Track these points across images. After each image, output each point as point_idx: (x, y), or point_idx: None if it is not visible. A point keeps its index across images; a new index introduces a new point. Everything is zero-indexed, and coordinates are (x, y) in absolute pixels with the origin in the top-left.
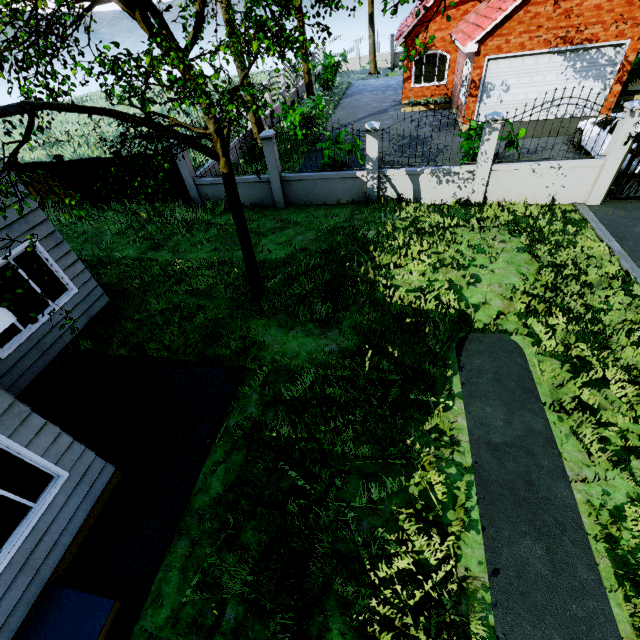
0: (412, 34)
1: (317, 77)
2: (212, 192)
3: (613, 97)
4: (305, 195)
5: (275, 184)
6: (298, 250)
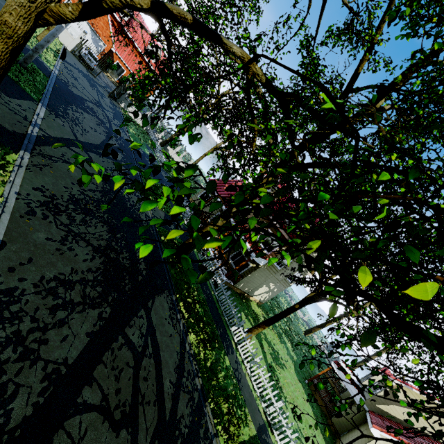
0: None
1: None
2: None
3: (98, 58)
4: None
5: None
6: None
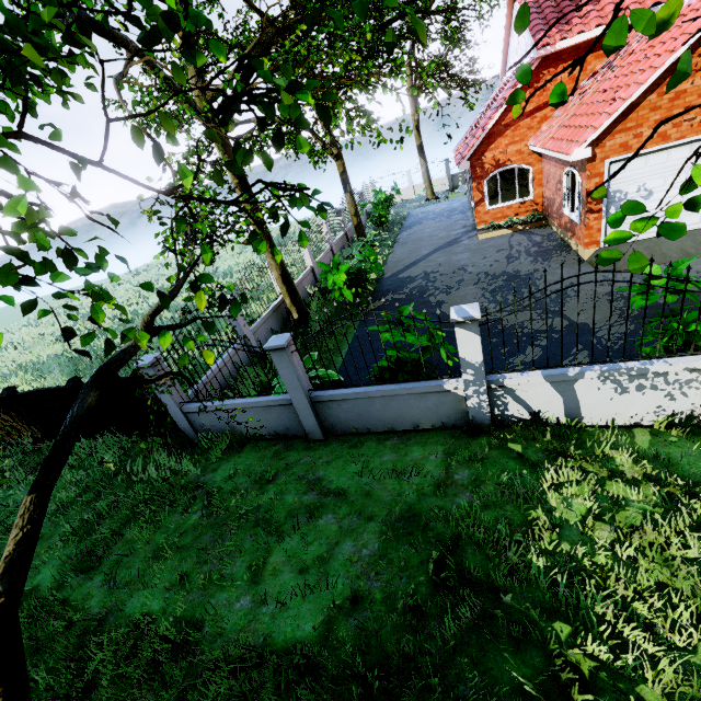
0: (477, 154)
1: (368, 215)
2: (209, 421)
3: None
4: (355, 419)
5: (302, 408)
6: (342, 602)
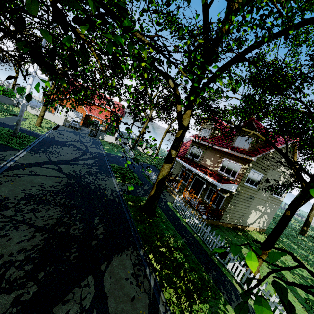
0: None
1: None
2: None
3: (82, 122)
4: None
5: None
6: None
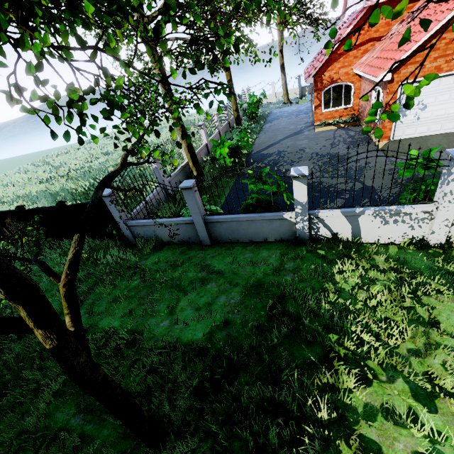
0: (319, 73)
1: (244, 111)
2: (143, 231)
3: None
4: (230, 234)
5: (199, 226)
6: (219, 324)
